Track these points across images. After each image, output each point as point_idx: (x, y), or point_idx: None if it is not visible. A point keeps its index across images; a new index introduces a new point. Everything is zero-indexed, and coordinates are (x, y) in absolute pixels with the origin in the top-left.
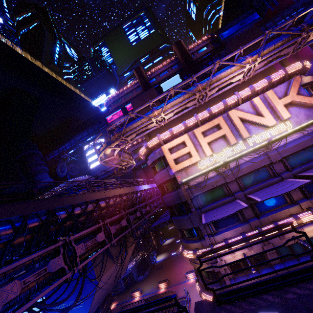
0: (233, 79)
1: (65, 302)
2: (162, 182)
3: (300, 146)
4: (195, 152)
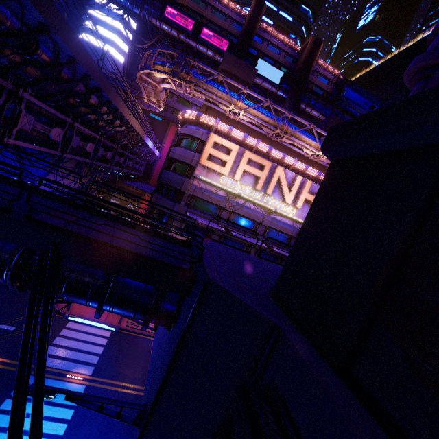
0: (306, 149)
1: None
2: (178, 159)
3: (283, 230)
4: (230, 167)
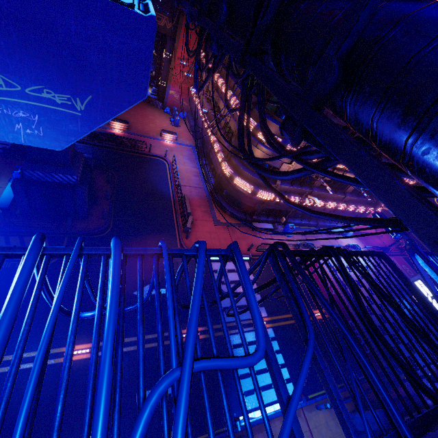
0: None
1: (11, 76)
2: None
3: None
4: None
